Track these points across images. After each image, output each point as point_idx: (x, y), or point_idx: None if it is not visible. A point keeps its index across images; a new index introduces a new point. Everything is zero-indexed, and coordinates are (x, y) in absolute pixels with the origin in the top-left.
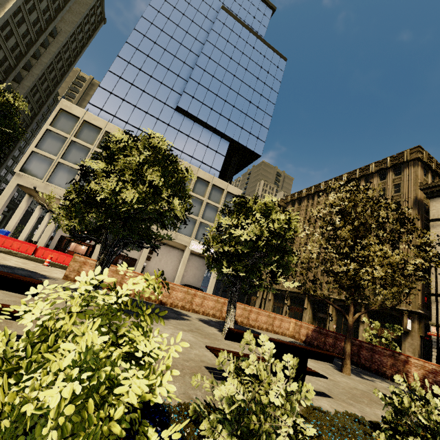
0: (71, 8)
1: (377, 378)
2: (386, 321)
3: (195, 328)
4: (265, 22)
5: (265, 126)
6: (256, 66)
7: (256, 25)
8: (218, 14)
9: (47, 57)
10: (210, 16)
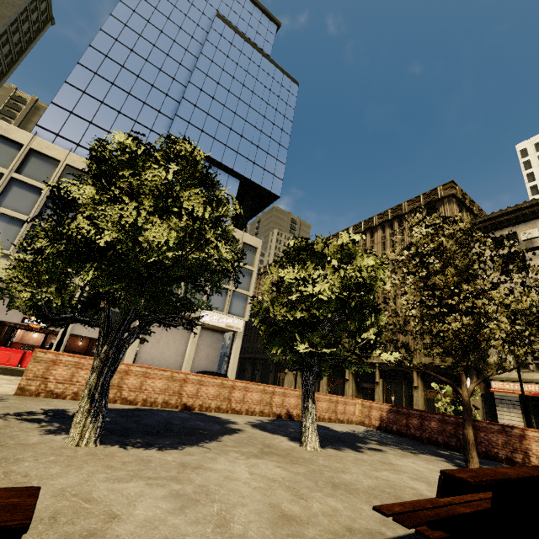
0: None
1: (495, 465)
2: (442, 382)
3: (263, 445)
4: (270, 38)
5: (282, 161)
6: (264, 89)
7: (260, 41)
8: (214, 23)
9: None
10: (202, 25)
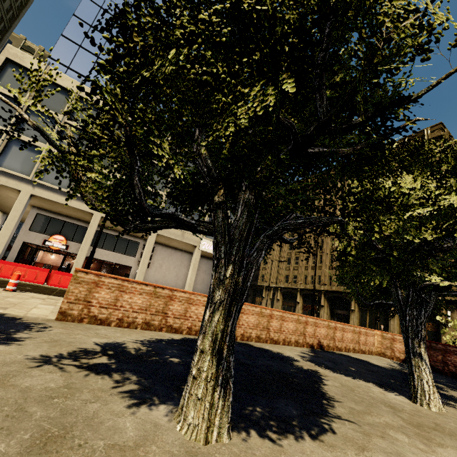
0: None
1: None
2: None
3: (382, 404)
4: None
5: None
6: None
7: None
8: None
9: None
10: None
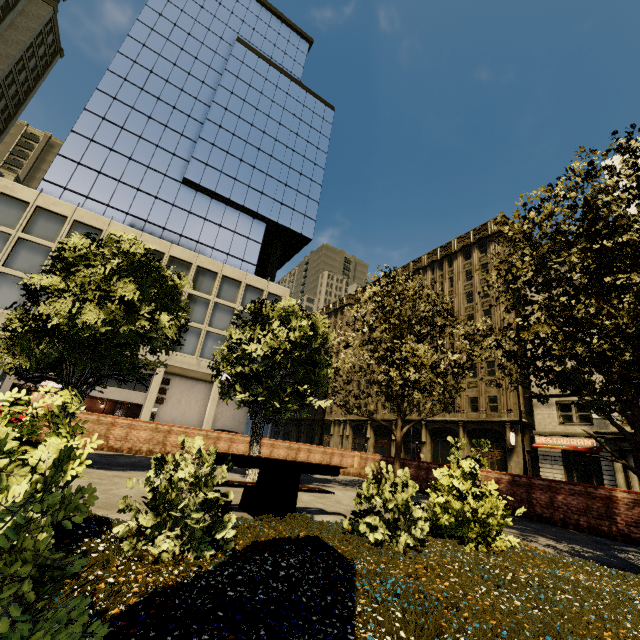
0: (3, 35)
1: None
2: (489, 439)
3: None
4: (301, 59)
5: (314, 199)
6: (293, 118)
7: (289, 63)
8: (233, 49)
9: None
10: (221, 52)
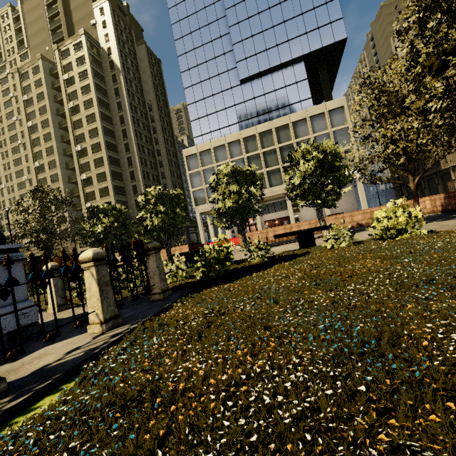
0: (144, 80)
1: None
2: None
3: None
4: None
5: None
6: None
7: None
8: None
9: (158, 126)
10: None
